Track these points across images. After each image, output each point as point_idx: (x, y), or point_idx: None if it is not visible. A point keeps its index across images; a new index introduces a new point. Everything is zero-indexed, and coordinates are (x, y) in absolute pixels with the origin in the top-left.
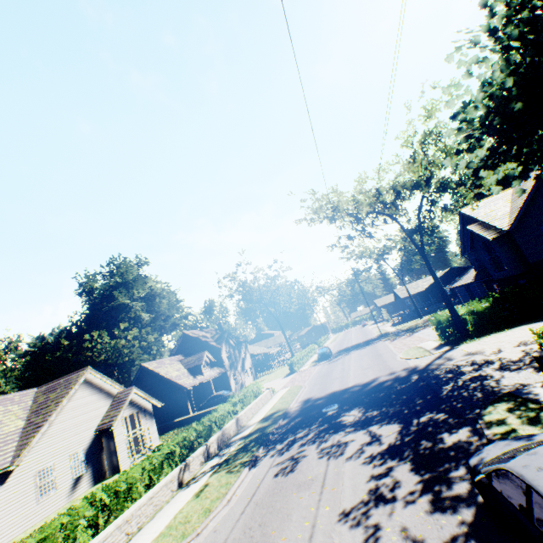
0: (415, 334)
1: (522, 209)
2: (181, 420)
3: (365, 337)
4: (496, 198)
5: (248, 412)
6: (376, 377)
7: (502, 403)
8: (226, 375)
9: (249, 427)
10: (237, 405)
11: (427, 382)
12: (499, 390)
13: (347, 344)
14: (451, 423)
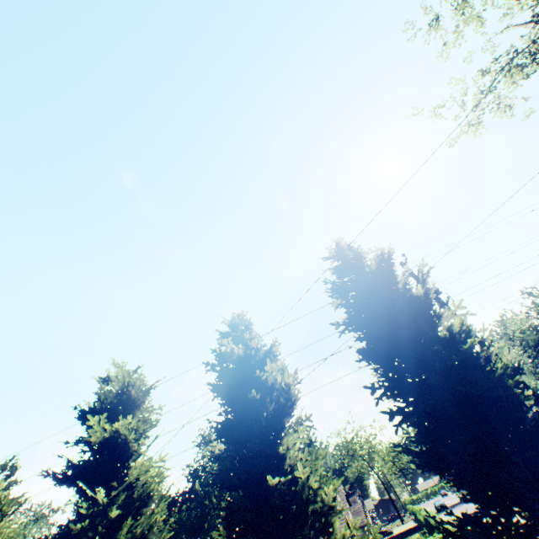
0: None
1: None
2: None
3: None
4: None
5: None
6: None
7: None
8: None
9: None
10: None
11: None
12: None
13: (450, 503)
14: None
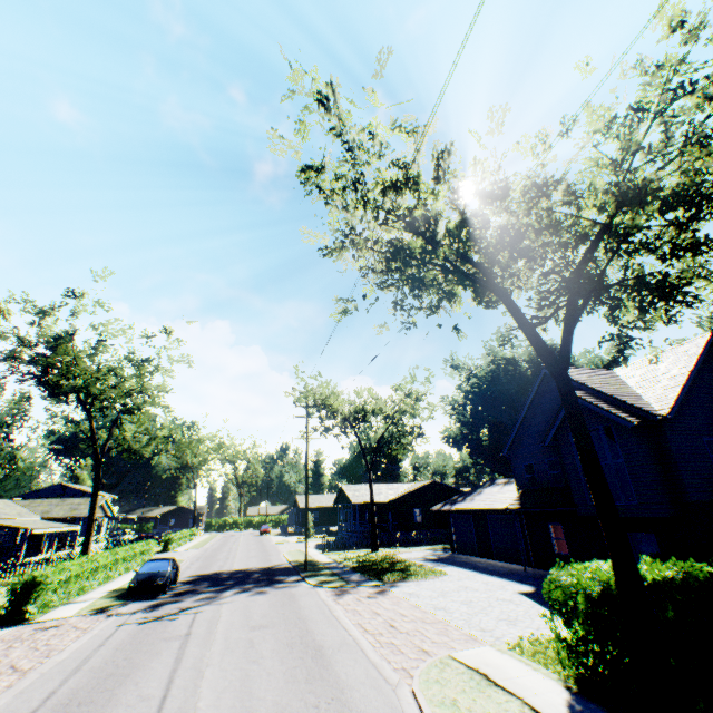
0: (397, 592)
1: (684, 390)
2: None
3: (265, 557)
4: (599, 373)
5: None
6: None
7: None
8: None
9: None
10: None
11: None
12: None
13: (223, 564)
14: None
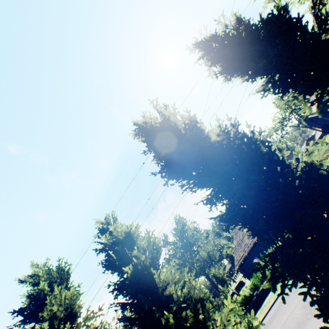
0: None
1: None
2: None
3: None
4: None
5: None
6: None
7: None
8: None
9: None
10: None
11: None
12: None
13: None
14: None
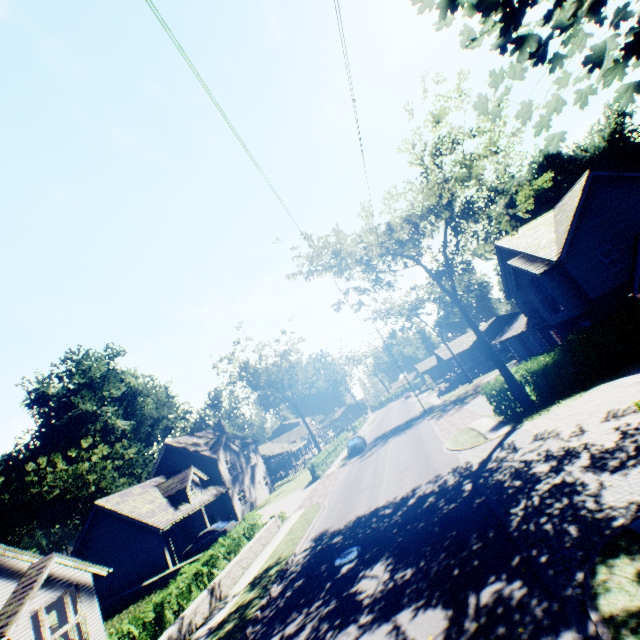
0: (465, 407)
1: (570, 233)
2: (152, 582)
3: (407, 415)
4: (537, 224)
5: (234, 569)
6: (415, 486)
7: (623, 558)
8: (228, 495)
9: (229, 601)
10: (218, 560)
11: (485, 497)
12: (606, 520)
13: (386, 428)
14: (538, 615)
